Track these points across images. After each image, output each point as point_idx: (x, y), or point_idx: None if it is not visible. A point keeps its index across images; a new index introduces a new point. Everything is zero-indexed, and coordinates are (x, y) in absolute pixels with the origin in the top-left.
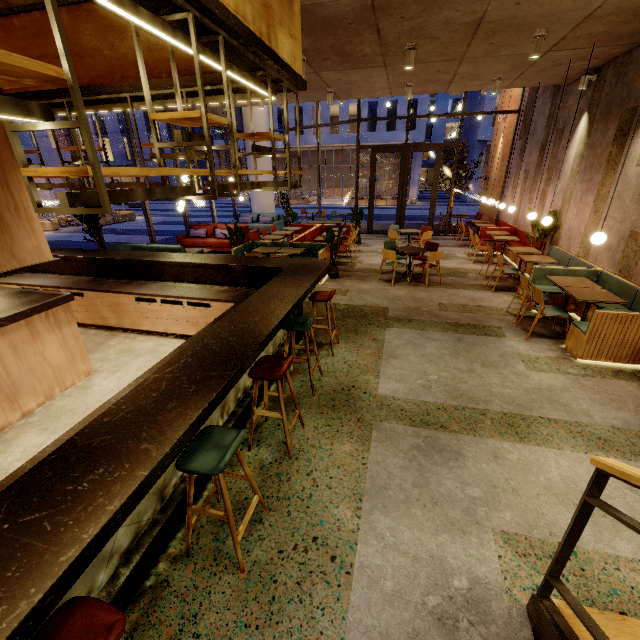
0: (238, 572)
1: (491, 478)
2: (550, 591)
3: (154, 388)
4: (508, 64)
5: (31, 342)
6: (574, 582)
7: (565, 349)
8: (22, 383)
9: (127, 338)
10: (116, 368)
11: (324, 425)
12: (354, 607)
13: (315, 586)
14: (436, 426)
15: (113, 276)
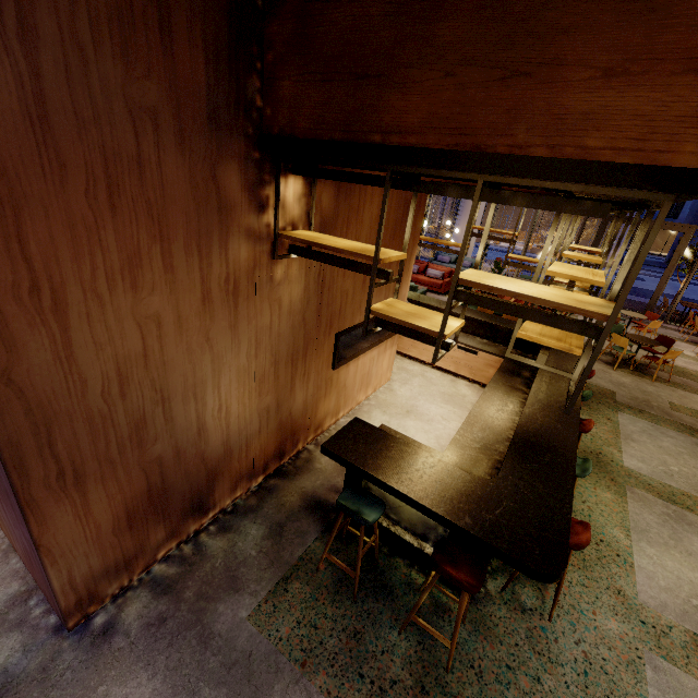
0: None
1: None
2: None
3: (535, 418)
4: None
5: (383, 353)
6: None
7: None
8: (372, 378)
9: (396, 358)
10: (403, 381)
11: None
12: (640, 583)
13: (610, 564)
14: (683, 506)
15: None
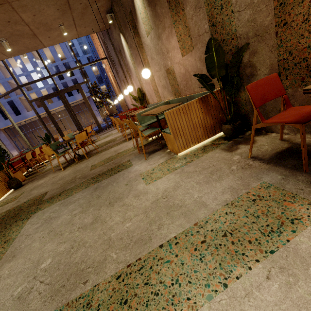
0: None
1: None
2: None
3: None
4: (53, 8)
5: None
6: None
7: (170, 151)
8: None
9: None
10: None
11: None
12: None
13: None
14: None
15: None
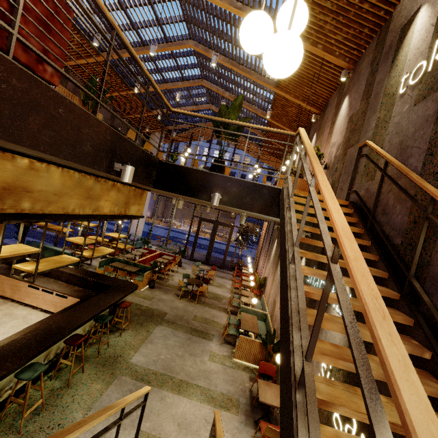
0: (18, 434)
1: (153, 408)
2: None
3: (20, 342)
4: None
5: None
6: None
7: (234, 352)
8: None
9: (12, 306)
10: None
11: (94, 373)
12: None
13: None
14: (146, 381)
15: None
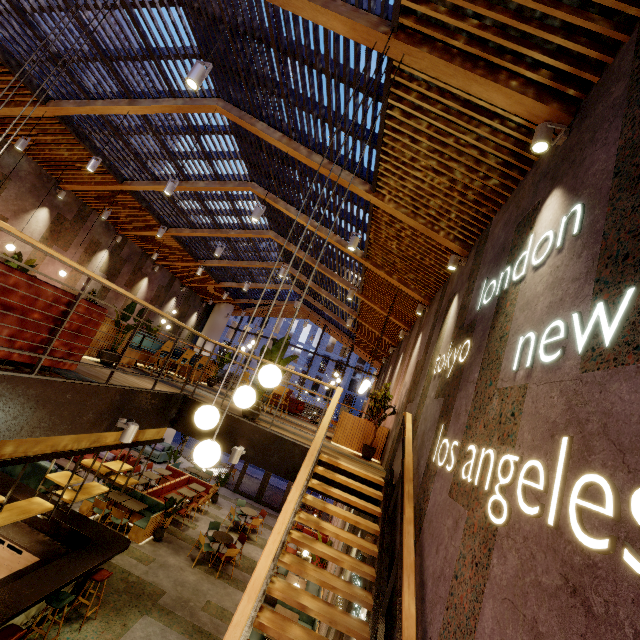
0: None
1: None
2: None
3: None
4: None
5: None
6: None
7: None
8: None
9: None
10: None
11: None
12: None
13: None
14: None
15: None
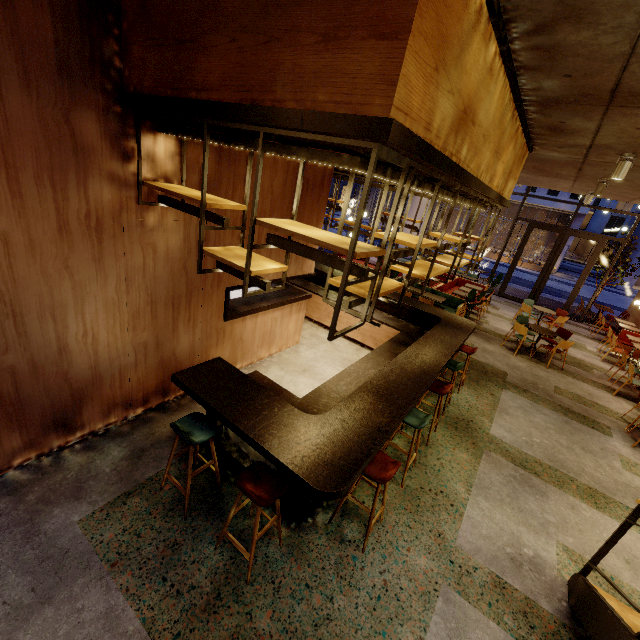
0: (399, 486)
1: (565, 517)
2: (587, 573)
3: (390, 375)
4: None
5: (288, 316)
6: (605, 588)
7: None
8: (276, 337)
9: (313, 326)
10: (311, 345)
11: (449, 436)
12: (462, 530)
13: (441, 511)
14: (531, 471)
15: (313, 281)
